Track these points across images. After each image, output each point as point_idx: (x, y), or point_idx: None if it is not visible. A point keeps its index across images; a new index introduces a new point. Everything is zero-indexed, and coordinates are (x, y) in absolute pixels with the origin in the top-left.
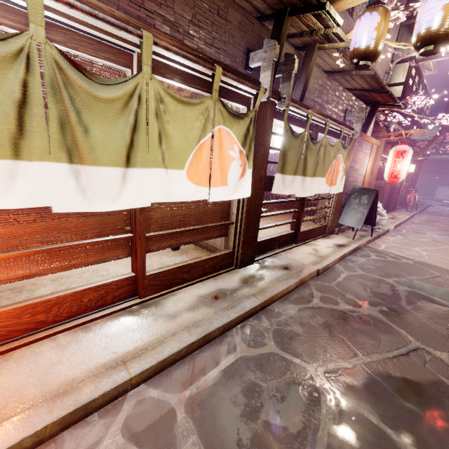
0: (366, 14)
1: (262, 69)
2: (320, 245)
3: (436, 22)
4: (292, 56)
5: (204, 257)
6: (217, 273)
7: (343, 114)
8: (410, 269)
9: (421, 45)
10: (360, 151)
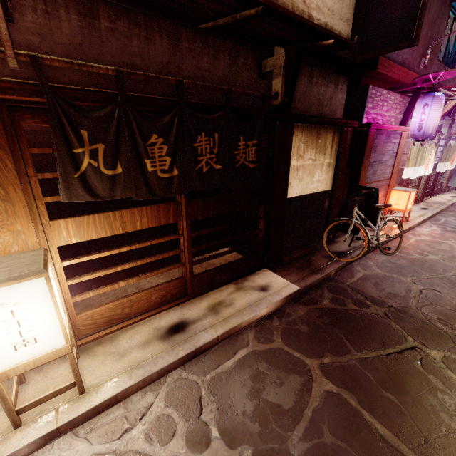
0: None
1: (443, 126)
2: (443, 197)
3: None
4: (453, 119)
5: None
6: (414, 204)
7: None
8: None
9: None
10: None
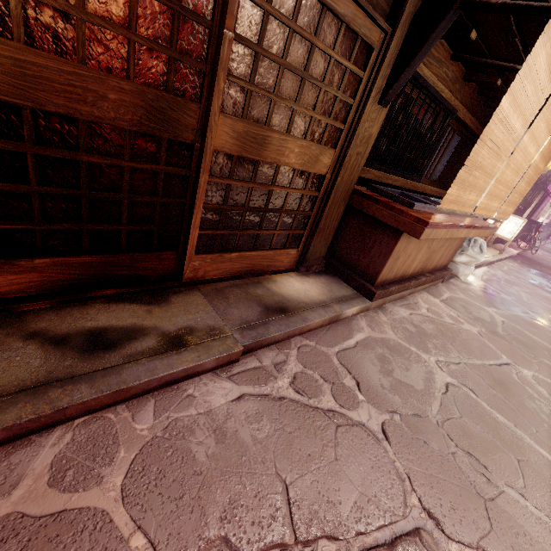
0: None
1: None
2: None
3: None
4: None
5: None
6: None
7: None
8: None
9: None
10: None
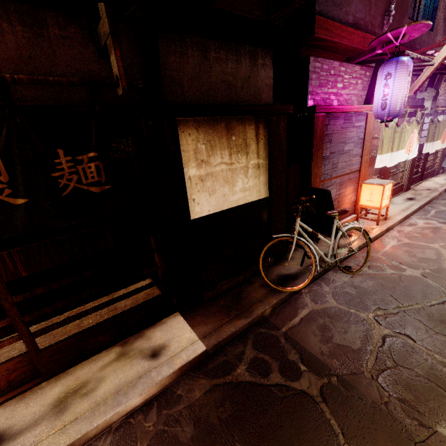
0: None
1: (426, 100)
2: (436, 180)
3: None
4: (437, 90)
5: (396, 186)
6: (399, 194)
7: None
8: None
9: None
10: None
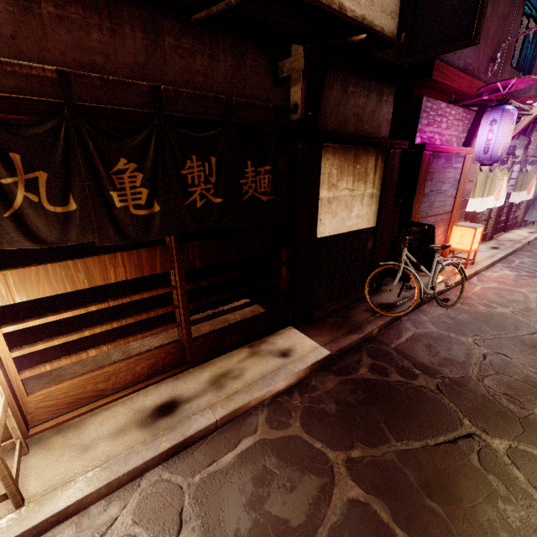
0: None
1: (517, 148)
2: (518, 233)
3: None
4: (529, 138)
5: None
6: (482, 242)
7: (535, 147)
8: None
9: None
10: None
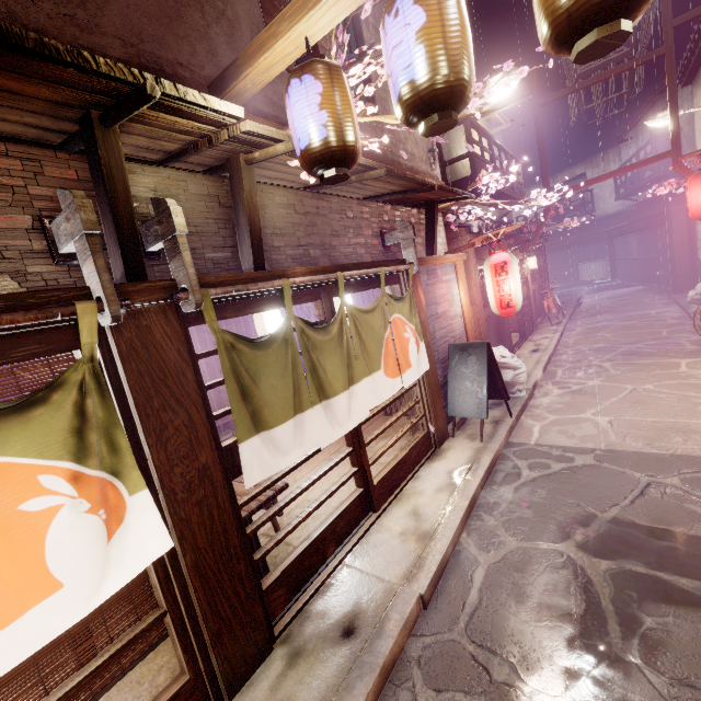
0: (293, 82)
1: (79, 256)
2: (424, 491)
3: (418, 69)
4: (164, 202)
5: None
6: None
7: (378, 239)
8: (596, 486)
9: (416, 119)
10: (436, 283)
